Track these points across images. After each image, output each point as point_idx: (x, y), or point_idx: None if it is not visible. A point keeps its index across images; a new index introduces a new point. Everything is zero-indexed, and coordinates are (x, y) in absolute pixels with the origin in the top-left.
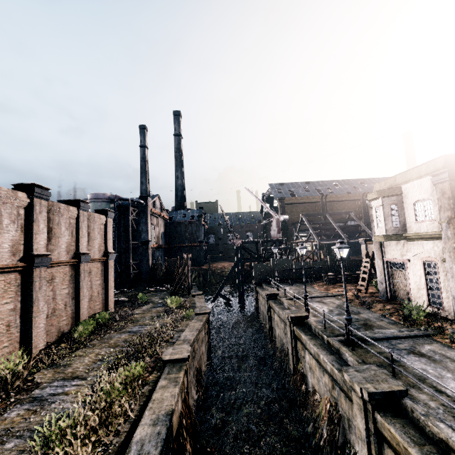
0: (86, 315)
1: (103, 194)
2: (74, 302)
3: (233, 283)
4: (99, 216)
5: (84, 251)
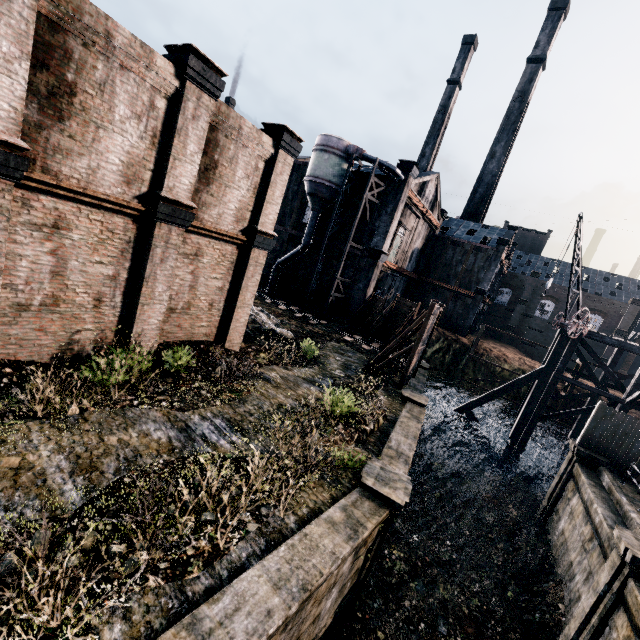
0: (152, 338)
1: (338, 139)
2: (129, 302)
3: (508, 397)
4: (259, 134)
5: (181, 197)
